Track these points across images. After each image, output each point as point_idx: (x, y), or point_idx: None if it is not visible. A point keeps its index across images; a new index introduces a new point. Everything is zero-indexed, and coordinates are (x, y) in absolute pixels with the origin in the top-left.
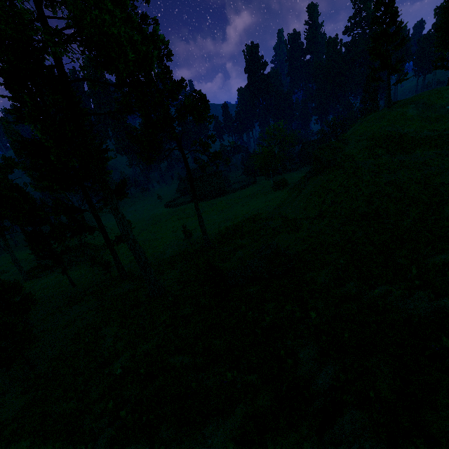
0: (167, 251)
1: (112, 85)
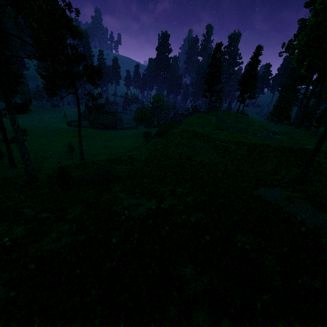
0: (53, 156)
1: (31, 45)
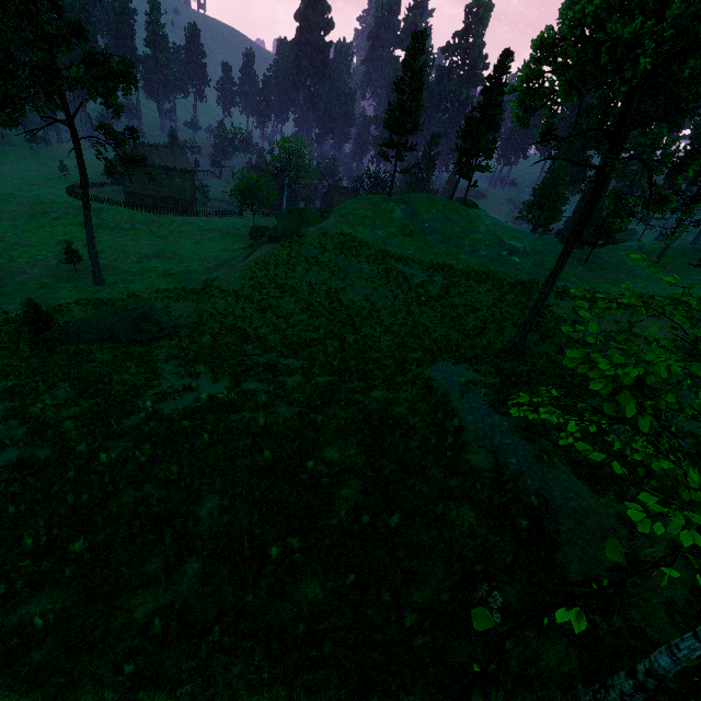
0: (30, 271)
1: None
